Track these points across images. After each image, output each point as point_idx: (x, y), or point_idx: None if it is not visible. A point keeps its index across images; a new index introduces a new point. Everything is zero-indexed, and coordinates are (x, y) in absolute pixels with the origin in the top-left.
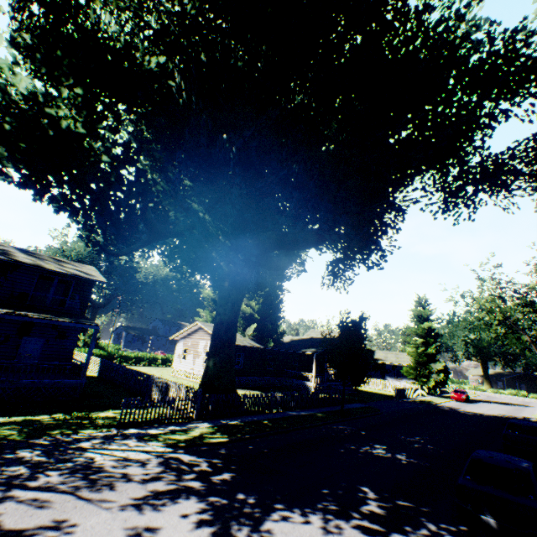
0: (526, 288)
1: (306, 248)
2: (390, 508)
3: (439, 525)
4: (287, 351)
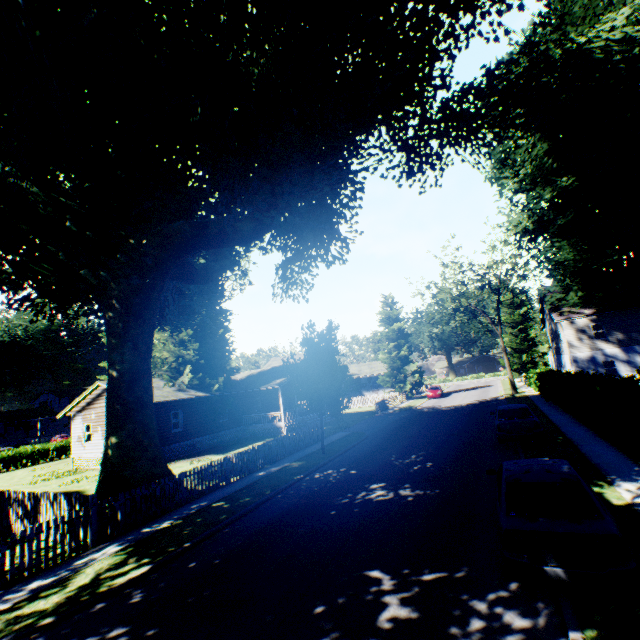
0: (483, 269)
1: (241, 243)
2: (419, 596)
3: (488, 598)
4: (244, 392)
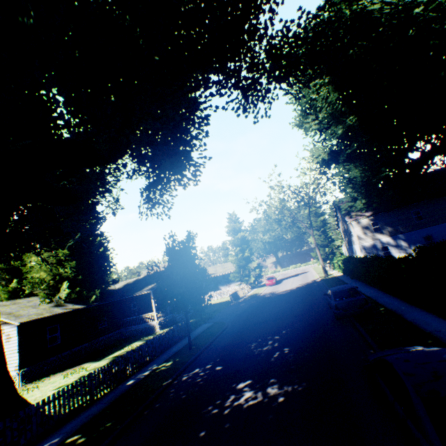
0: (297, 189)
1: (100, 163)
2: None
3: None
4: (121, 299)
